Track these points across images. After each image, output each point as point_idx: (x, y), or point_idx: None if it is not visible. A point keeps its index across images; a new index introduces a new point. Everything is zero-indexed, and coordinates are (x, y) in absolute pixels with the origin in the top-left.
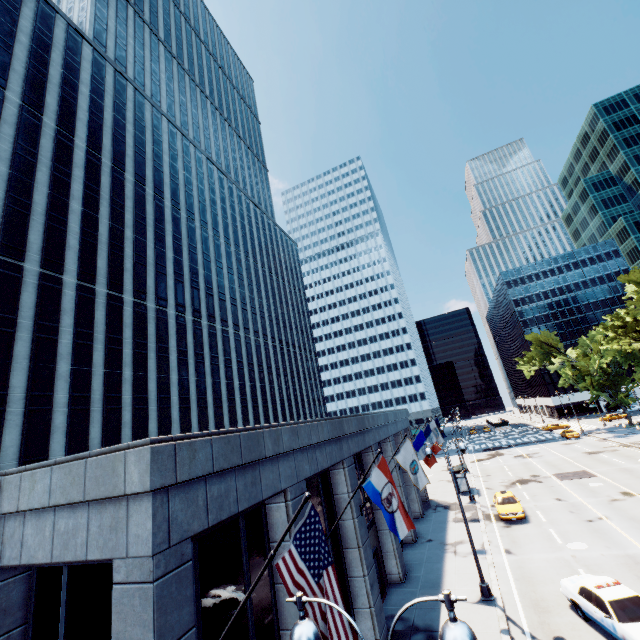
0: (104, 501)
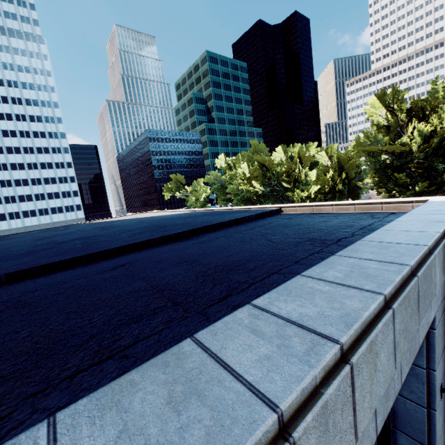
0: None
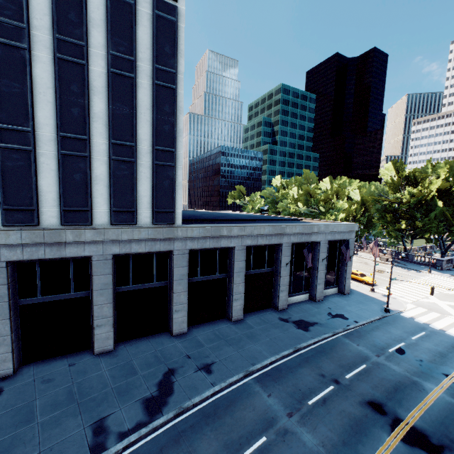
0: (349, 231)
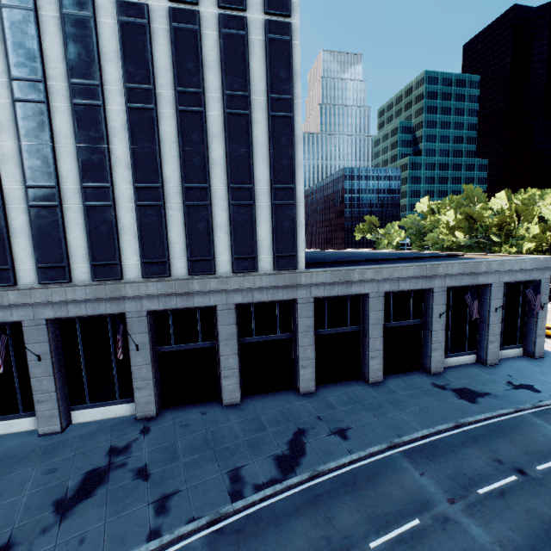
0: (540, 268)
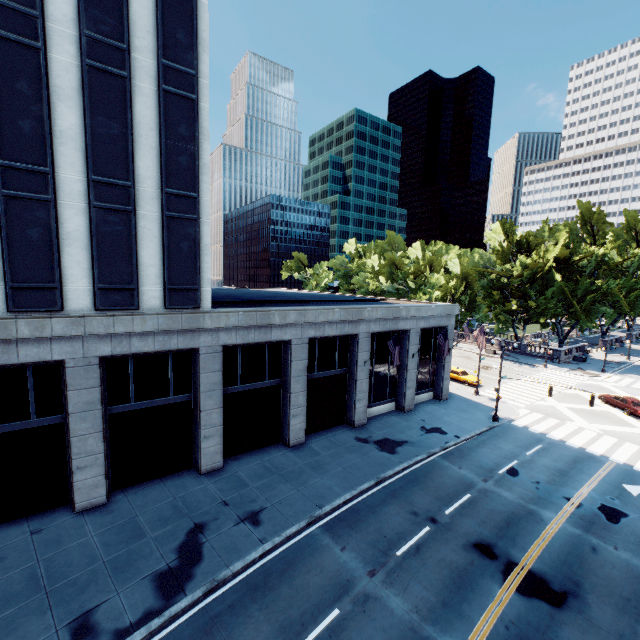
0: (447, 315)
